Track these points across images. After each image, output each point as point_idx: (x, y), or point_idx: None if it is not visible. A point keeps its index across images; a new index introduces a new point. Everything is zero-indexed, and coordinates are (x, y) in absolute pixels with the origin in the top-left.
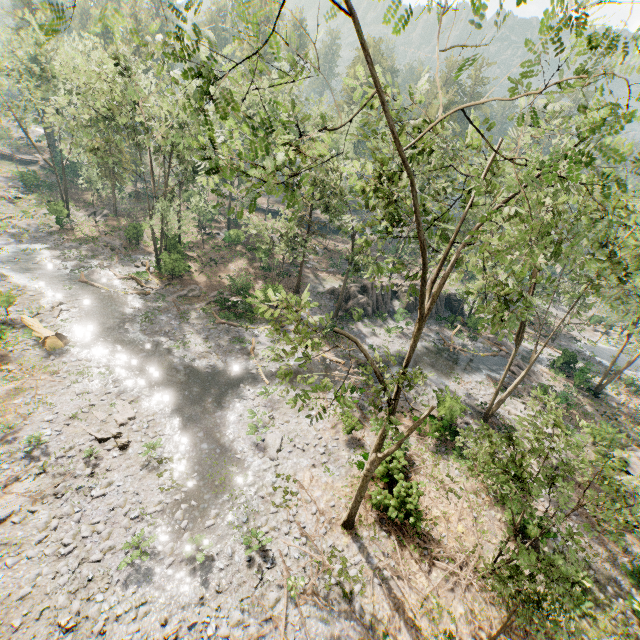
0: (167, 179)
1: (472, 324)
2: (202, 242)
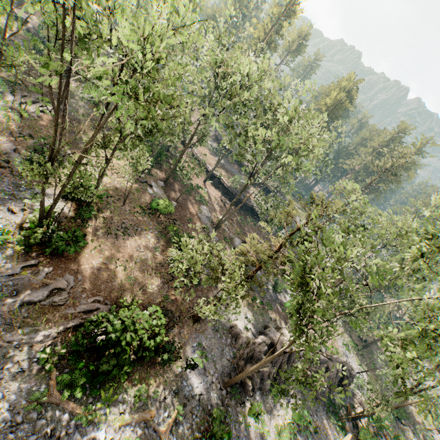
0: (97, 131)
1: (364, 438)
2: (124, 198)
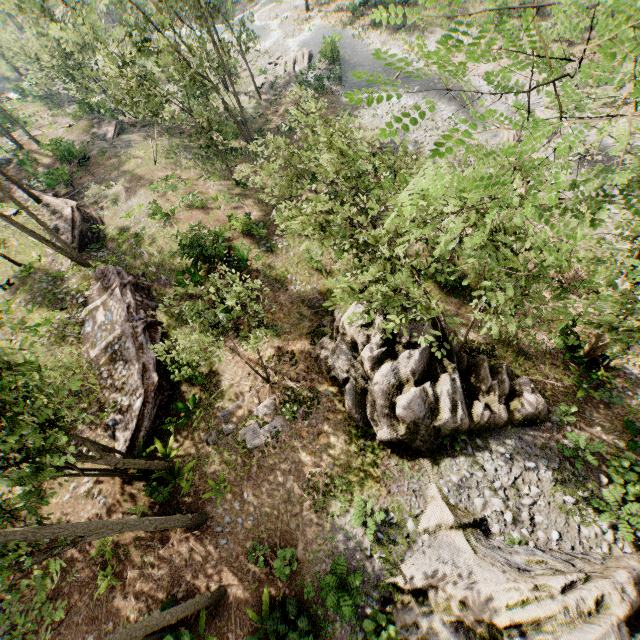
0: None
1: None
2: None
